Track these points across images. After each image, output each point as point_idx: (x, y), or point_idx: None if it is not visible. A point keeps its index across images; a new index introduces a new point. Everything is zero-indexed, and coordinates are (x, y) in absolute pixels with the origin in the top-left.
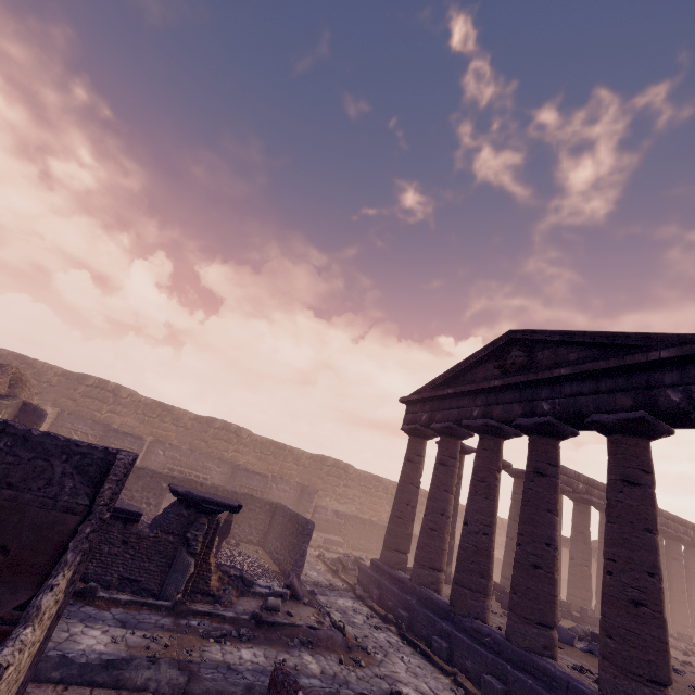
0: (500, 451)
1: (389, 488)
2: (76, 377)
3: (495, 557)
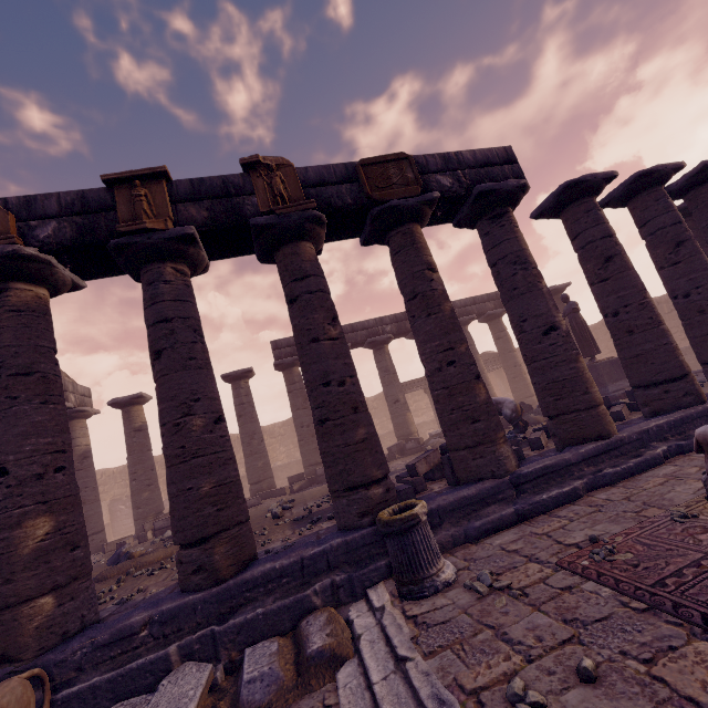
0: None
1: (274, 431)
2: None
3: (385, 433)
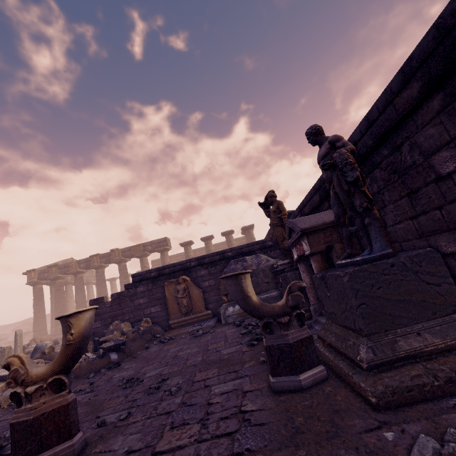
0: None
1: None
2: None
3: None
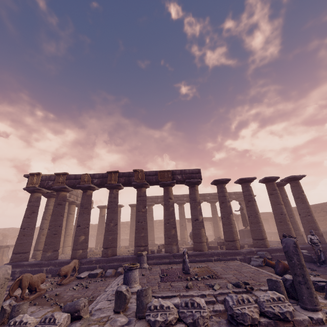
0: (70, 208)
1: None
2: (36, 228)
3: None
